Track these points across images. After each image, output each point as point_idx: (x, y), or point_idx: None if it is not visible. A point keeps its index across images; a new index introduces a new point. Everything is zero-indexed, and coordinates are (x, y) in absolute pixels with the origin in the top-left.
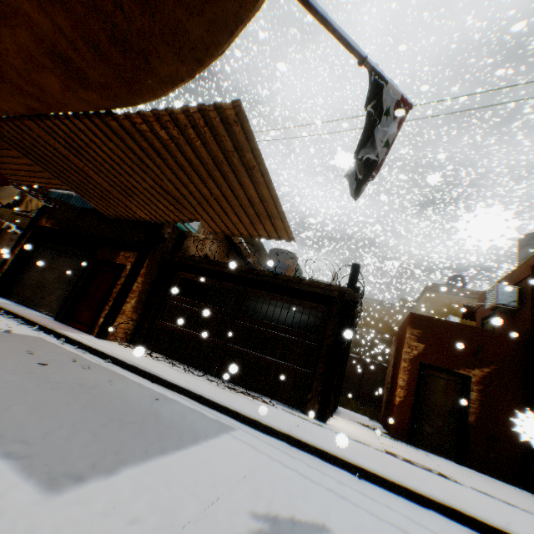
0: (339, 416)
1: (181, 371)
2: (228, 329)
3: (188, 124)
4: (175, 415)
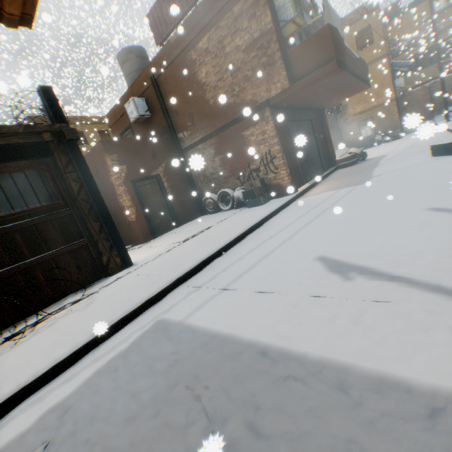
0: None
1: None
2: None
3: None
4: (141, 386)
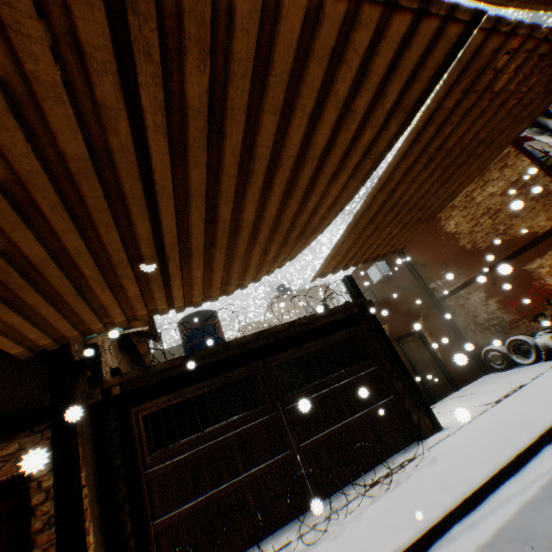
0: None
1: (324, 535)
2: (285, 427)
3: (545, 67)
4: None
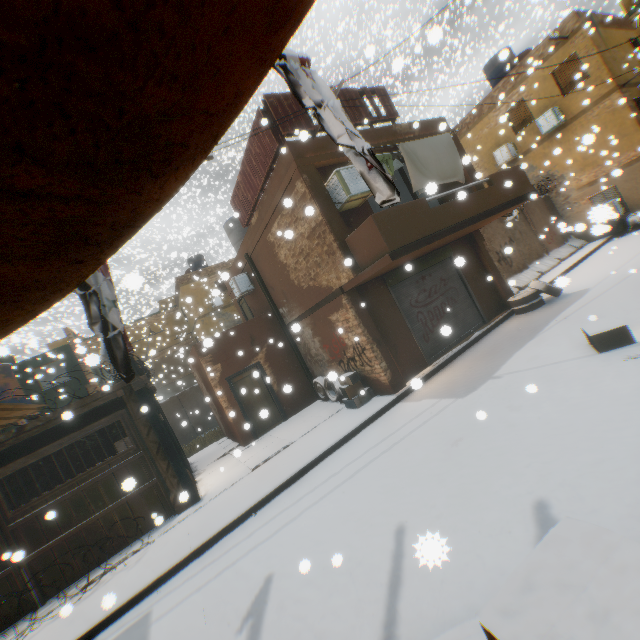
0: (200, 474)
1: None
2: (6, 545)
3: None
4: None
